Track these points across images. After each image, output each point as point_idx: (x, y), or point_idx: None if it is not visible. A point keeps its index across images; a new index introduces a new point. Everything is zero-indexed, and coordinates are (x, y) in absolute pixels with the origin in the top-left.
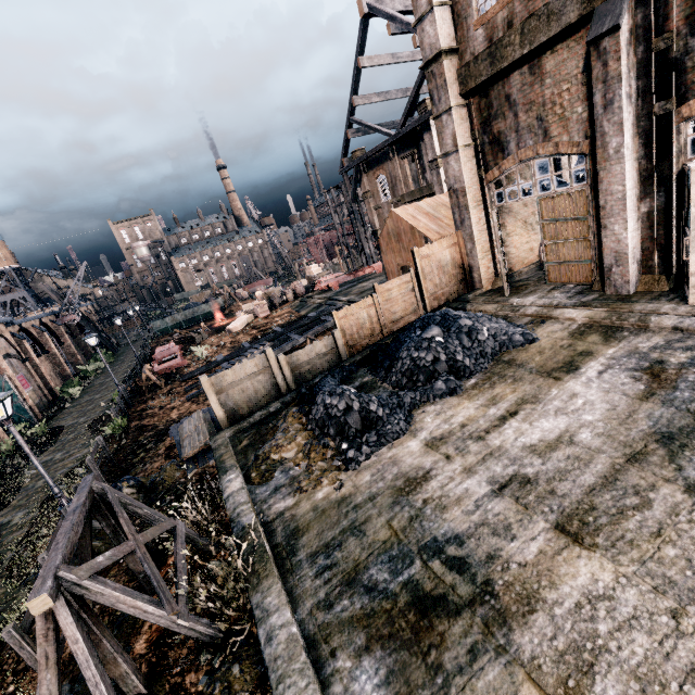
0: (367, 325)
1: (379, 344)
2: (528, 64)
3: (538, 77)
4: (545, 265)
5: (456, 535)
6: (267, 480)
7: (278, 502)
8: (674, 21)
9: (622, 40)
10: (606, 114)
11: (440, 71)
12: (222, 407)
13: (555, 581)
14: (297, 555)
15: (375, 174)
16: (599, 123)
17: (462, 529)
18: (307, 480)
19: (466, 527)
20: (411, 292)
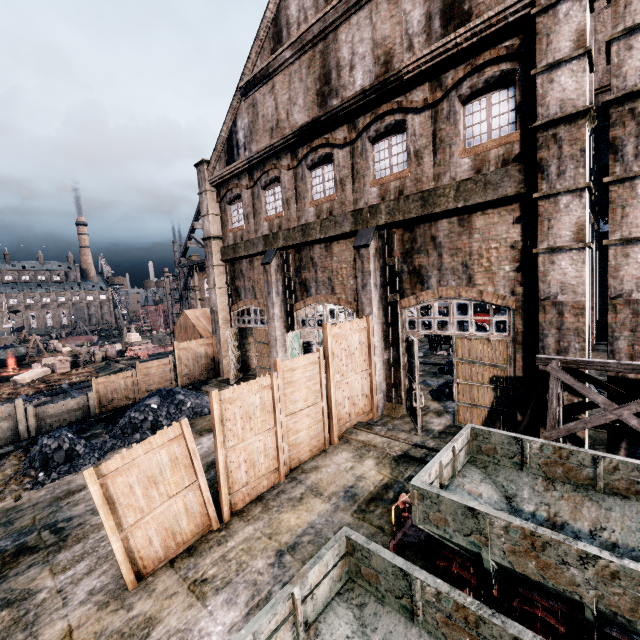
0: (123, 391)
1: (125, 407)
2: (249, 259)
3: (252, 267)
4: (257, 367)
5: (71, 517)
6: None
7: None
8: (292, 268)
9: (273, 269)
10: (269, 297)
11: (210, 245)
12: None
13: (101, 529)
14: None
15: (203, 275)
16: (267, 300)
17: (77, 514)
18: None
19: (80, 512)
20: (167, 372)
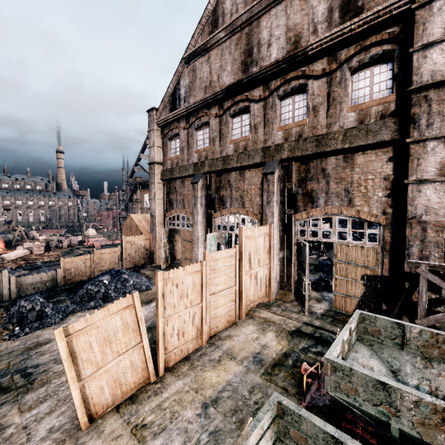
0: (82, 269)
1: (83, 281)
2: (181, 180)
3: (183, 186)
4: (181, 258)
5: (38, 364)
6: None
7: None
8: (213, 187)
9: (199, 187)
10: (195, 207)
11: (154, 168)
12: None
13: (62, 376)
14: None
15: (144, 191)
16: (193, 209)
17: (43, 362)
18: None
19: (45, 361)
20: (116, 257)
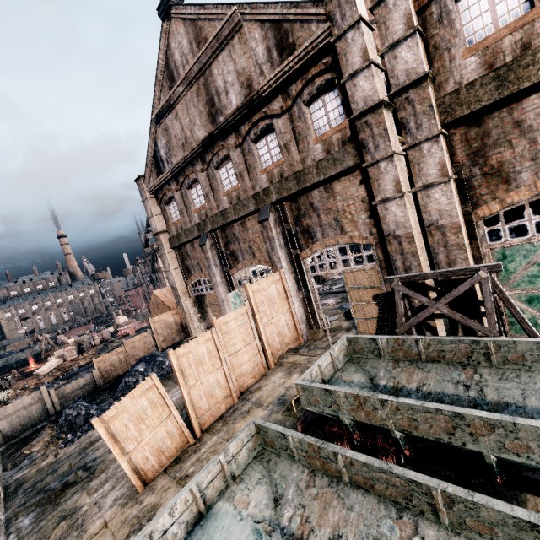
0: (118, 364)
1: (121, 375)
2: (190, 243)
3: (194, 249)
4: None
5: (95, 458)
6: (17, 466)
7: (19, 474)
8: (222, 244)
9: (208, 248)
10: (210, 270)
11: (159, 238)
12: (0, 431)
13: (117, 461)
14: (18, 492)
15: None
16: (209, 272)
17: (99, 455)
18: (41, 458)
19: (101, 454)
20: (148, 342)
